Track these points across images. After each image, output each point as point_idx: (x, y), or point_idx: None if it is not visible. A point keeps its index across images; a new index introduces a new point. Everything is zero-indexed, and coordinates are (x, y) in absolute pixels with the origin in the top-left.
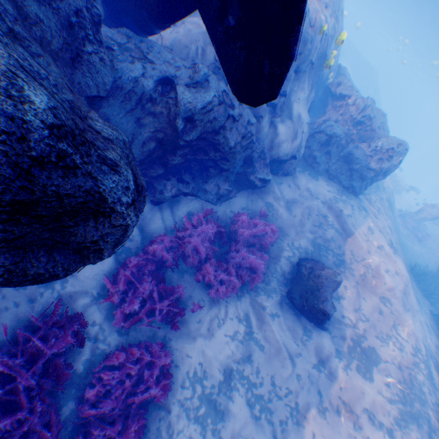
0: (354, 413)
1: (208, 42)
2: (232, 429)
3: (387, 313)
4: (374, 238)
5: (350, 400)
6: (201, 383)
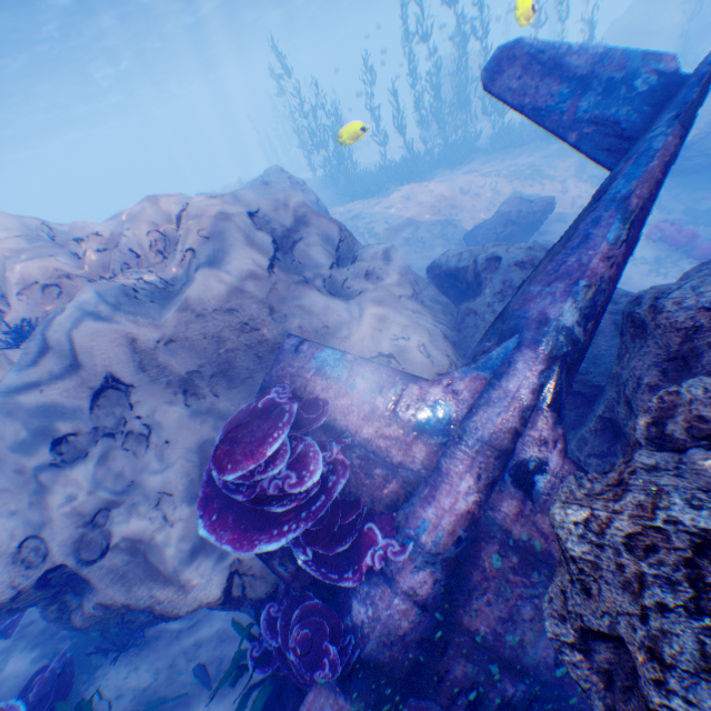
0: (570, 199)
1: (399, 304)
2: (654, 253)
3: (472, 190)
4: (395, 203)
5: (564, 202)
6: (658, 272)
